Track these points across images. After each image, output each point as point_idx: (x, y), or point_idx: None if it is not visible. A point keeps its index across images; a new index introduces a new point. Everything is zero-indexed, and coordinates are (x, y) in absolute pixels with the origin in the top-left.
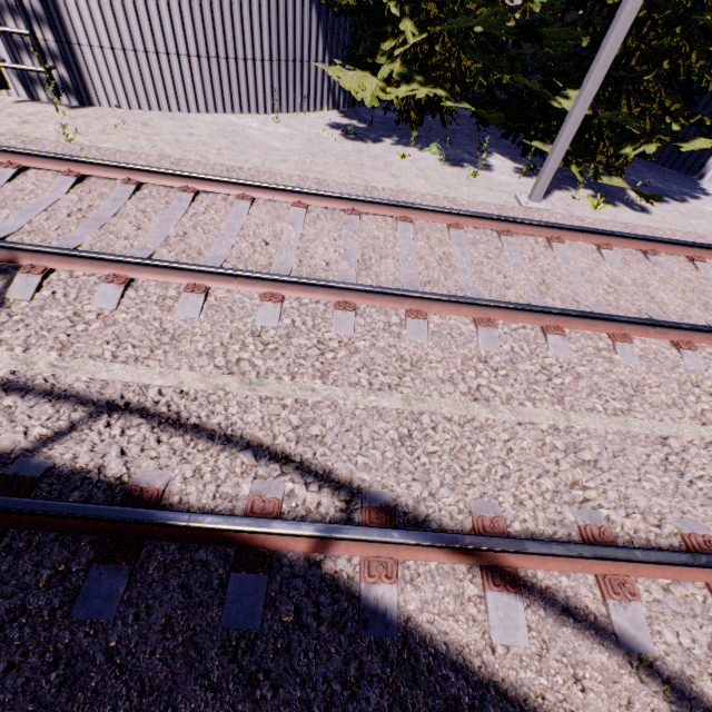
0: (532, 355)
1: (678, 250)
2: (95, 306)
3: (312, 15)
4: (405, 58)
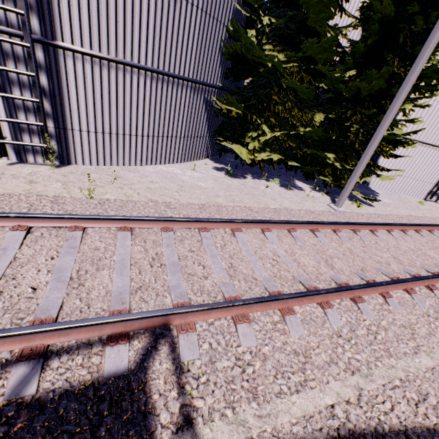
0: (437, 304)
1: (411, 228)
2: (244, 346)
3: (204, 116)
4: (259, 140)
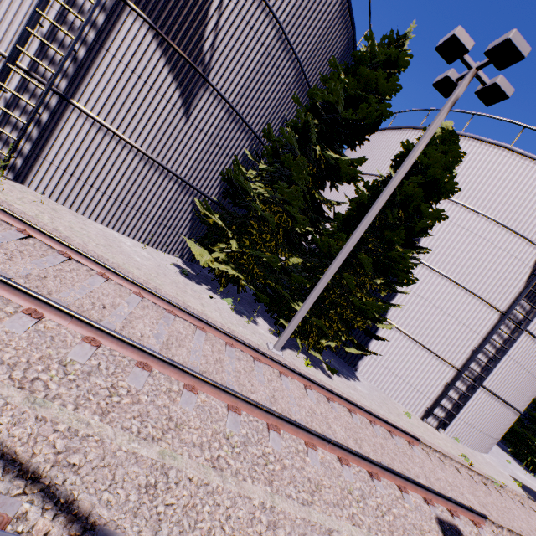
0: (259, 442)
1: (344, 403)
2: None
3: (189, 216)
4: (228, 254)
